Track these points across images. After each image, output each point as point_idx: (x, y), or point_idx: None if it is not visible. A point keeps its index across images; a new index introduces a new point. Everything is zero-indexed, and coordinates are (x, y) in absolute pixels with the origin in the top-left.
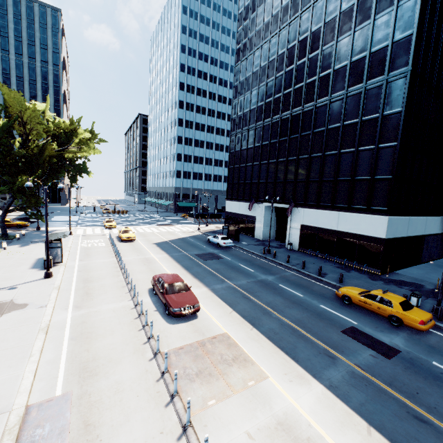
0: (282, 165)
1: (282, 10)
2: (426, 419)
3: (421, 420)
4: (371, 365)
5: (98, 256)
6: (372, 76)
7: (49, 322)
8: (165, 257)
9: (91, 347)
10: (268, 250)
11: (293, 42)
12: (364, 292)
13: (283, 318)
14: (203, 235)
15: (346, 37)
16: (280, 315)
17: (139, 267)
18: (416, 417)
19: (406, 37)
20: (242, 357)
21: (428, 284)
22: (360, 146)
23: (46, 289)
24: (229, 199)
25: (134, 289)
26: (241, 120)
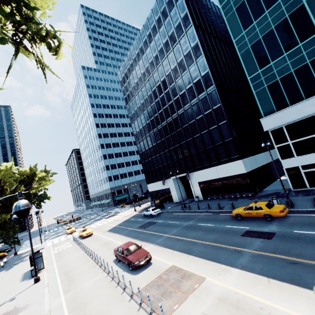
0: (173, 151)
1: (142, 75)
2: (296, 261)
3: (294, 263)
4: (262, 247)
5: (69, 254)
6: (199, 93)
7: (50, 308)
8: (118, 237)
9: (86, 310)
10: (184, 206)
11: (153, 88)
12: (246, 207)
13: (205, 242)
14: (139, 213)
15: (179, 79)
16: (203, 241)
17: (102, 250)
18: (291, 263)
19: (206, 73)
20: (187, 274)
21: (282, 190)
22: (209, 127)
23: (38, 290)
24: (149, 183)
25: (104, 263)
26: (140, 133)
